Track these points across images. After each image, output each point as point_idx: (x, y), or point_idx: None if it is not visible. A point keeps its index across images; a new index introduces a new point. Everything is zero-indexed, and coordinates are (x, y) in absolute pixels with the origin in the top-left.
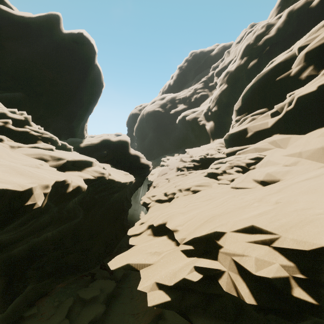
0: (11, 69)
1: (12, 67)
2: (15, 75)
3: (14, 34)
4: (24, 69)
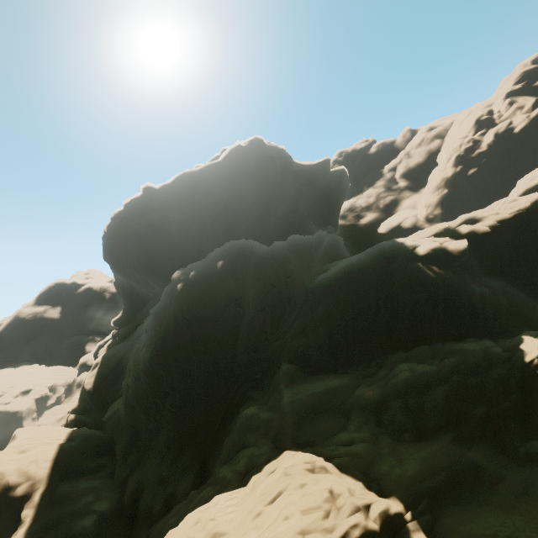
0: (304, 208)
1: (304, 206)
2: (306, 212)
3: (306, 180)
4: (310, 206)
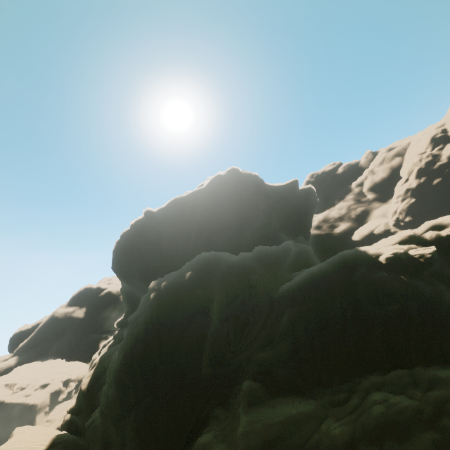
0: (276, 221)
1: (277, 220)
2: (279, 225)
3: (277, 198)
4: (282, 220)
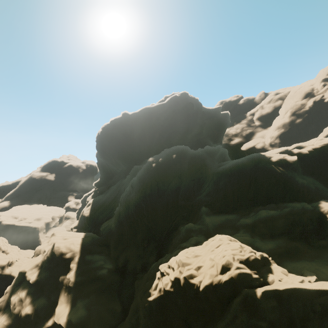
0: (205, 132)
1: (205, 131)
2: (206, 134)
3: (208, 117)
4: (208, 131)
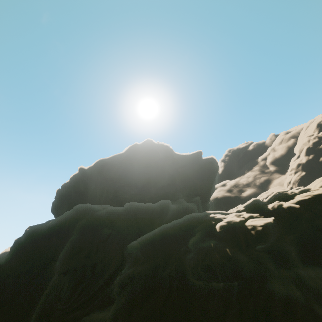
0: (181, 183)
1: (181, 182)
2: (183, 186)
3: (183, 164)
4: (186, 182)
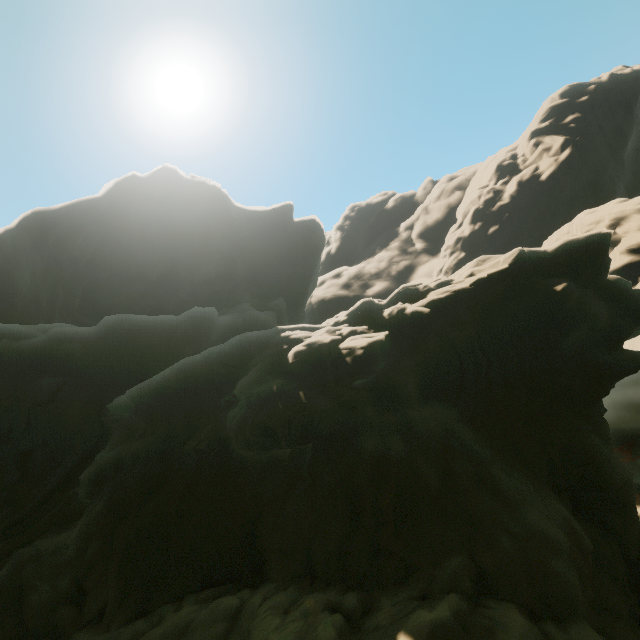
0: (248, 271)
1: (249, 269)
2: (252, 277)
3: (252, 231)
4: (259, 269)
